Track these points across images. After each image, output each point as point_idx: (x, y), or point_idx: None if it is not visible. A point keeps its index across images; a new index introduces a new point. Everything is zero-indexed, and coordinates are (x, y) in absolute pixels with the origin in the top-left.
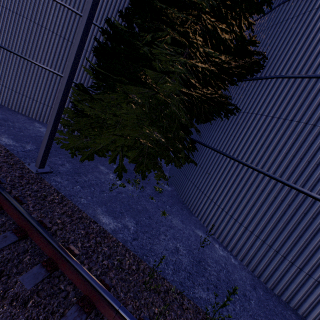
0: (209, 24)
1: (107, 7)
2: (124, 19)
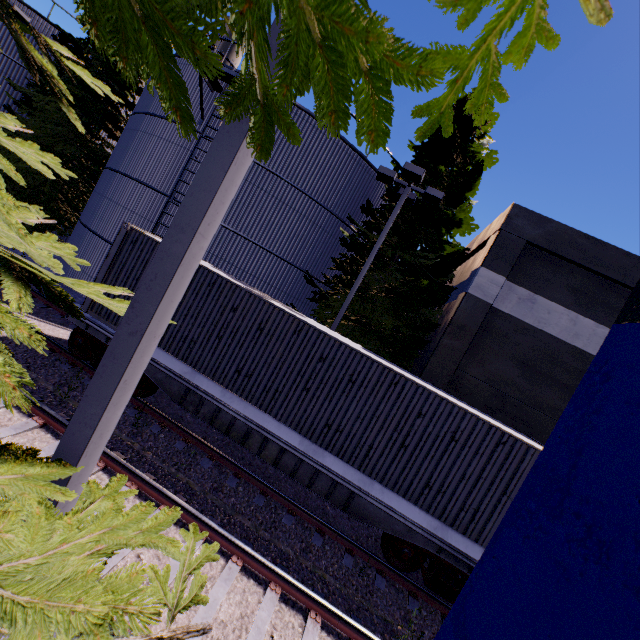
0: (64, 128)
1: (3, 96)
2: (10, 111)
